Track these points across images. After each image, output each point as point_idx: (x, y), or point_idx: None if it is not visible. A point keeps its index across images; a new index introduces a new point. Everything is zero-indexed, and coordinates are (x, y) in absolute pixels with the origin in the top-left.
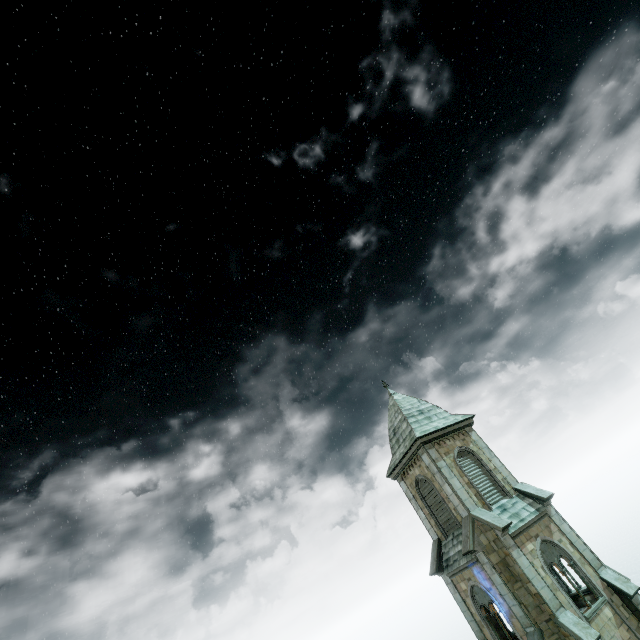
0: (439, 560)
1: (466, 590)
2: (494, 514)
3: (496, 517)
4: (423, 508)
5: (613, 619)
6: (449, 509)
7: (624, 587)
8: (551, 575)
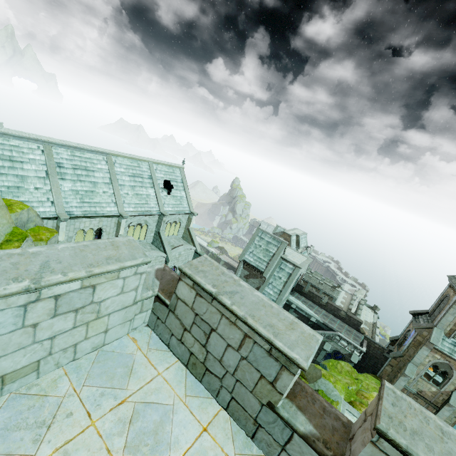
0: (416, 314)
1: (410, 327)
2: (440, 338)
3: (438, 339)
4: (438, 301)
5: (432, 390)
6: (436, 315)
7: (452, 401)
8: (429, 364)
